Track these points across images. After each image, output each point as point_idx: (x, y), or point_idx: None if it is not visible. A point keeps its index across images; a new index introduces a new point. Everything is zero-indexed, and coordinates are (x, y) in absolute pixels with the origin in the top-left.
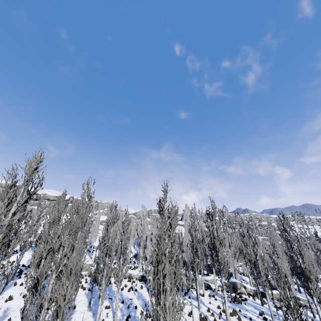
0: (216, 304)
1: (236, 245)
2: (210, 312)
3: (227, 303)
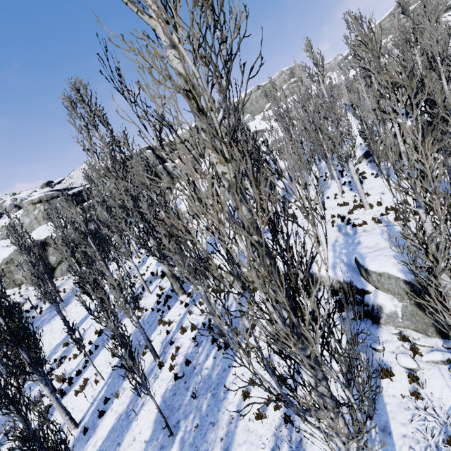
0: None
1: None
2: None
3: None
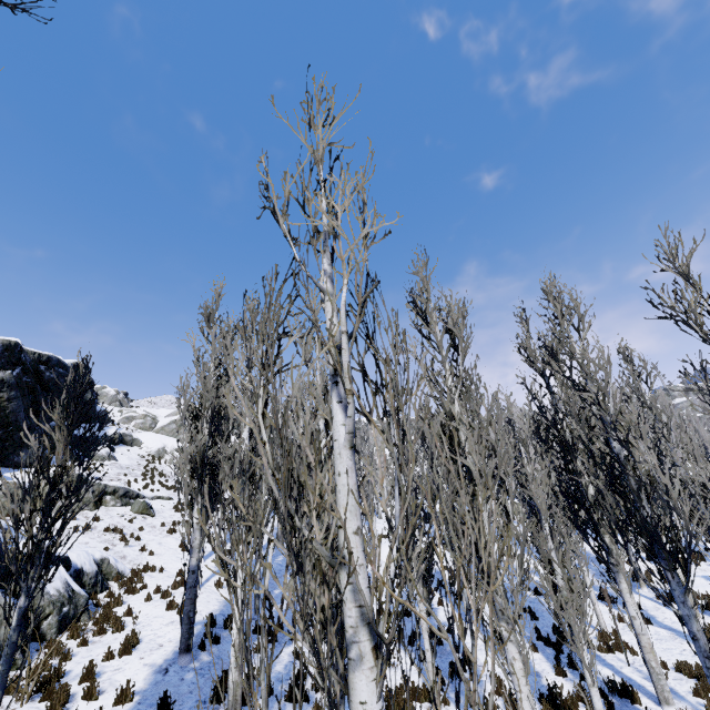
0: None
1: None
2: None
3: None
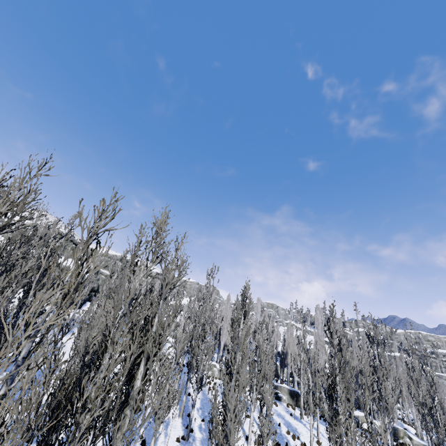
0: None
1: (396, 378)
2: None
3: None
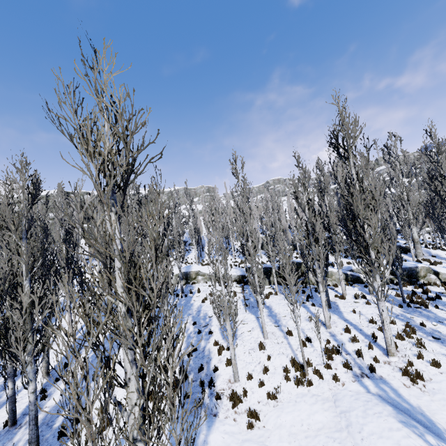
0: (369, 312)
1: (419, 202)
2: (350, 334)
3: (394, 308)
